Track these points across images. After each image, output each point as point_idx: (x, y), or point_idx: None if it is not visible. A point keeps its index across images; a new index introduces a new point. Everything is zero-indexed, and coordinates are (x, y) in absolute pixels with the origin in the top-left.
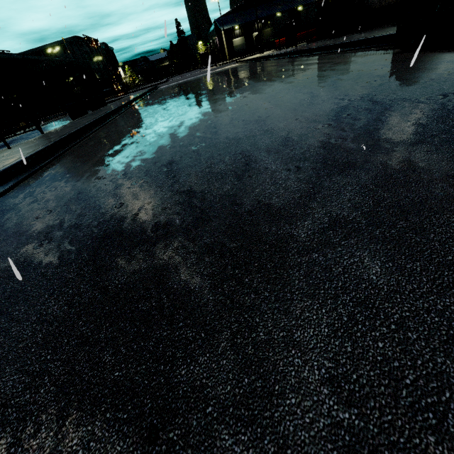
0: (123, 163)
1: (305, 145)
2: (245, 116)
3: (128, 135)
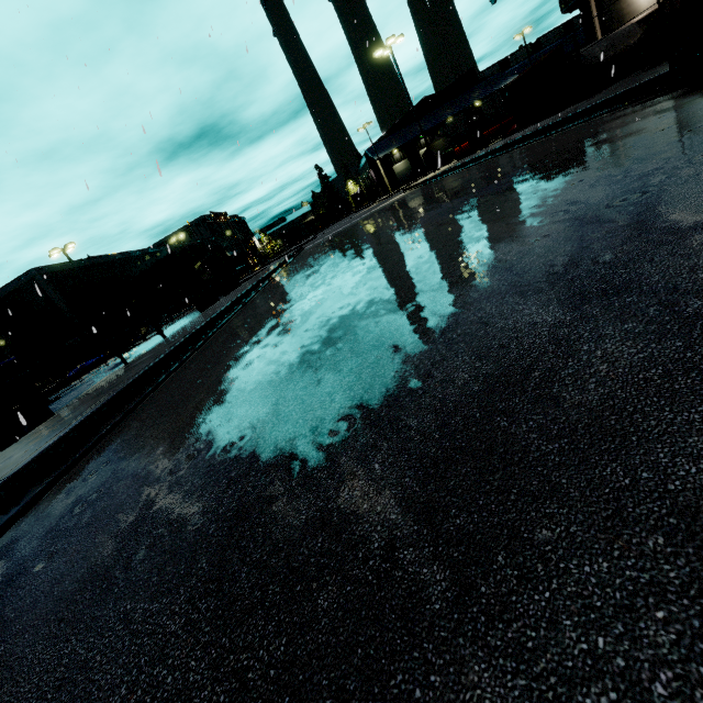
0: (264, 361)
1: (597, 265)
2: (446, 249)
3: (269, 318)
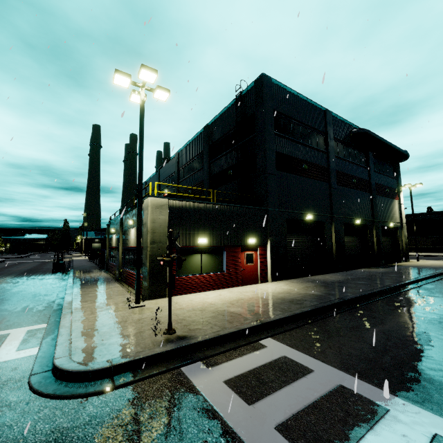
0: None
1: None
2: None
3: None
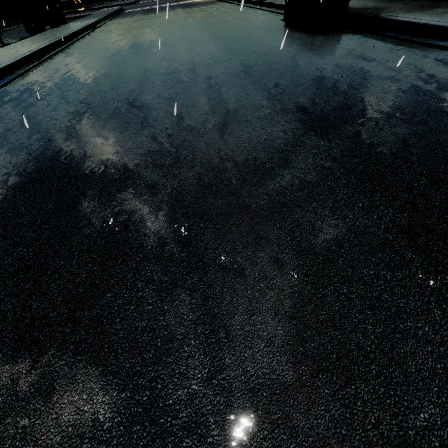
0: (86, 75)
1: (176, 74)
2: (167, 56)
3: (89, 58)
